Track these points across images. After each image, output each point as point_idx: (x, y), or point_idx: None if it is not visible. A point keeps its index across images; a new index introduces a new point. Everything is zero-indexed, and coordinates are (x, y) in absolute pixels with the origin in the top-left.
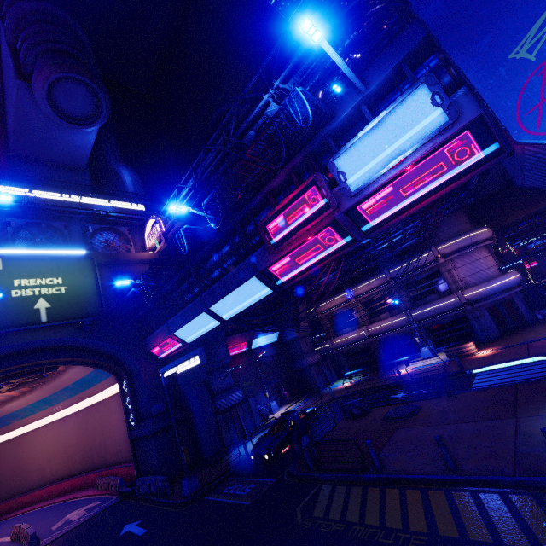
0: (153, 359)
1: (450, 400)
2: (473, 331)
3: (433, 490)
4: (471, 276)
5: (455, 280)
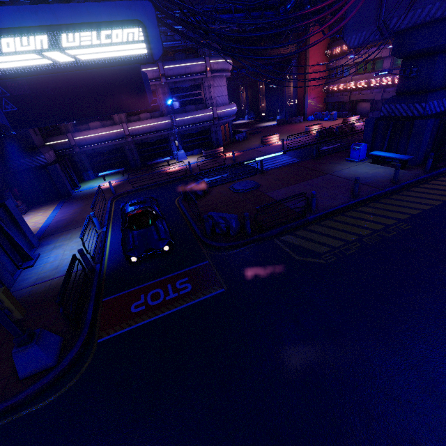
0: None
1: (268, 175)
2: (209, 142)
3: (359, 208)
4: (220, 98)
5: (210, 97)
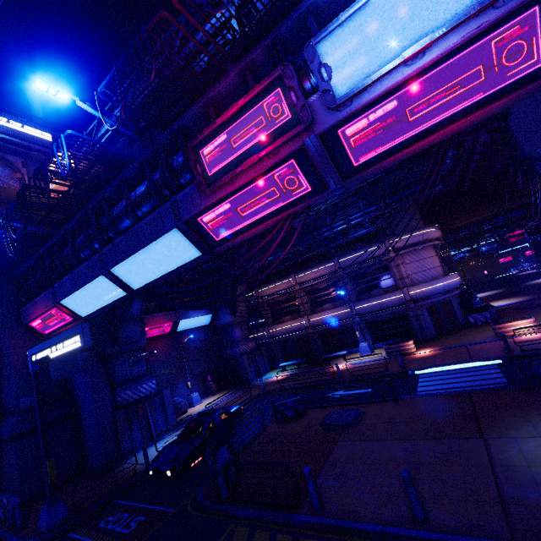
0: (34, 335)
1: (398, 406)
2: (411, 329)
3: None
4: (417, 274)
5: (402, 276)
